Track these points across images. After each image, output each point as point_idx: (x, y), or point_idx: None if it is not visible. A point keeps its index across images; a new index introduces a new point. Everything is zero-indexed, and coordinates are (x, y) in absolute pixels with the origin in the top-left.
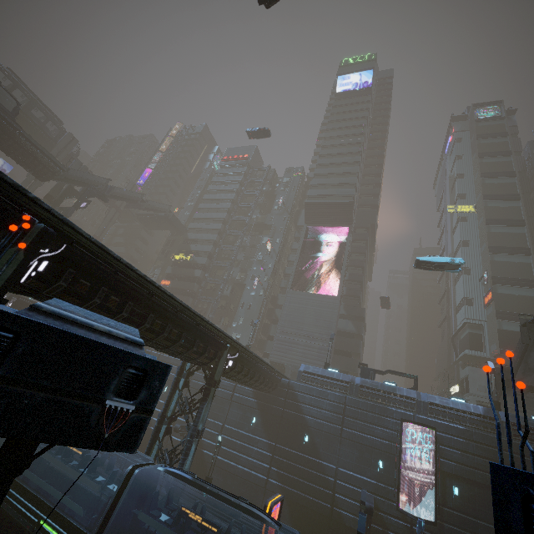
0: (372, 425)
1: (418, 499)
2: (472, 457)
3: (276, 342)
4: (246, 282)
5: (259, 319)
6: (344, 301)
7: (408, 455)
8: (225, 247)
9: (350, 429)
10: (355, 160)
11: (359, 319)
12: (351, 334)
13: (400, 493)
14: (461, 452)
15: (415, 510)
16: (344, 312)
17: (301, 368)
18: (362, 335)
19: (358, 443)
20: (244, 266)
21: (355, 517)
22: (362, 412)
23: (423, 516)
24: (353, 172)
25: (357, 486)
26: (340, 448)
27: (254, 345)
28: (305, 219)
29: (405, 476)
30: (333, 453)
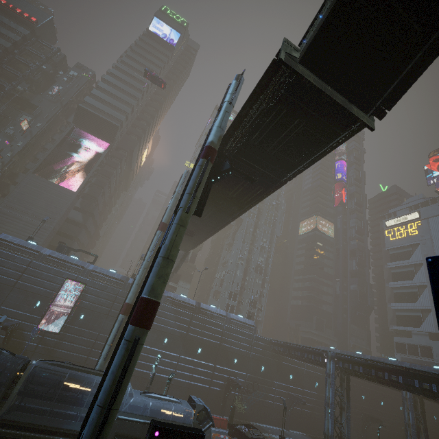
0: (44, 281)
1: (55, 322)
2: (101, 299)
3: None
4: None
5: None
6: (83, 198)
7: (61, 299)
8: None
9: (24, 282)
10: (136, 95)
11: (91, 214)
12: (78, 223)
13: (44, 319)
14: (96, 297)
15: (50, 328)
16: (79, 206)
17: None
18: (87, 226)
19: (27, 291)
20: None
21: (1, 336)
22: (40, 272)
23: (54, 331)
24: (130, 103)
25: (12, 317)
26: (9, 294)
27: None
28: (74, 119)
29: (54, 310)
30: (1, 297)
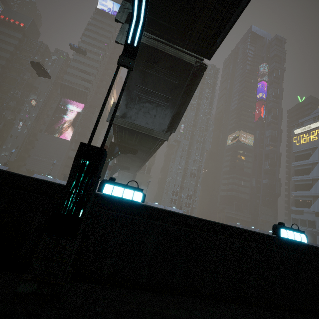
0: None
1: None
2: None
3: (31, 159)
4: (15, 122)
5: (23, 145)
6: (75, 142)
7: None
8: (0, 93)
9: None
10: (96, 66)
11: None
12: None
13: None
14: None
15: None
16: (74, 148)
17: (33, 176)
18: None
19: None
20: (14, 111)
21: None
22: None
23: None
24: (92, 73)
25: None
26: None
27: (19, 159)
28: (60, 92)
29: None
30: None
